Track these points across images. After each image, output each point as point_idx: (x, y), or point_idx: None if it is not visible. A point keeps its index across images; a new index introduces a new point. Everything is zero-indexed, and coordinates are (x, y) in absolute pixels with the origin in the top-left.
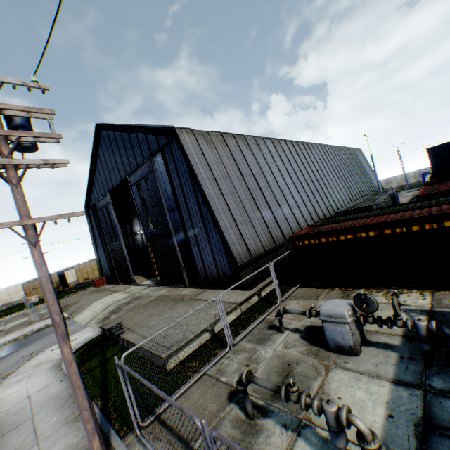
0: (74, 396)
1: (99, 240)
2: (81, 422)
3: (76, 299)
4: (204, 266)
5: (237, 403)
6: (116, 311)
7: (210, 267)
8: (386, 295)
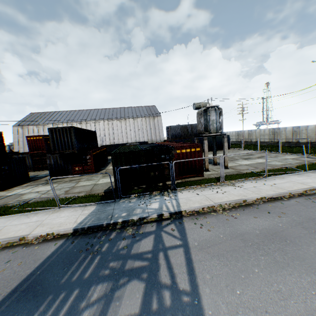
0: None
1: None
2: None
3: None
4: None
5: None
6: None
7: None
8: None
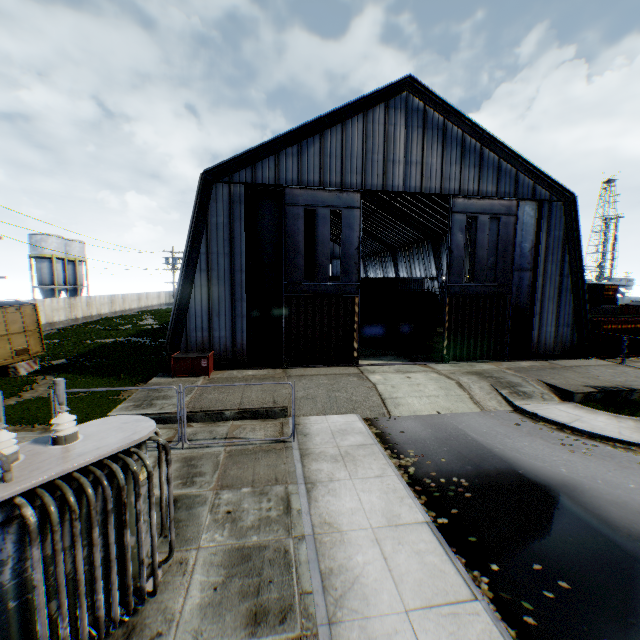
0: None
1: (223, 262)
2: None
3: (244, 393)
4: (539, 338)
5: None
6: (511, 385)
7: (547, 339)
8: None
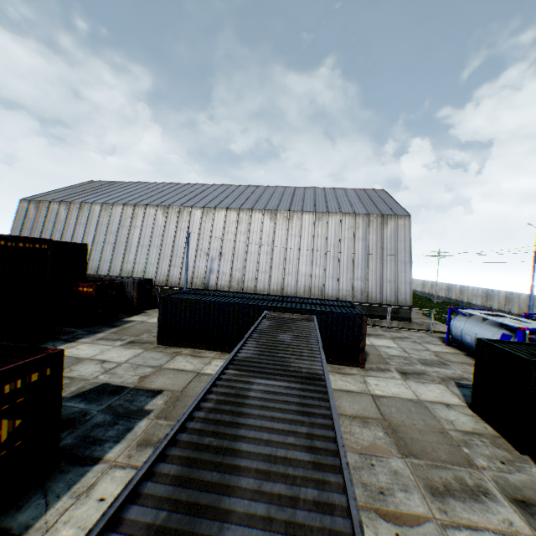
0: None
1: None
2: None
3: None
4: None
5: None
6: None
7: None
8: None
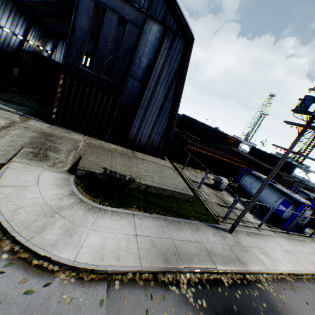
0: (174, 222)
1: None
2: (202, 228)
3: None
4: (137, 135)
5: (223, 207)
6: (48, 148)
7: (142, 138)
8: (204, 173)
